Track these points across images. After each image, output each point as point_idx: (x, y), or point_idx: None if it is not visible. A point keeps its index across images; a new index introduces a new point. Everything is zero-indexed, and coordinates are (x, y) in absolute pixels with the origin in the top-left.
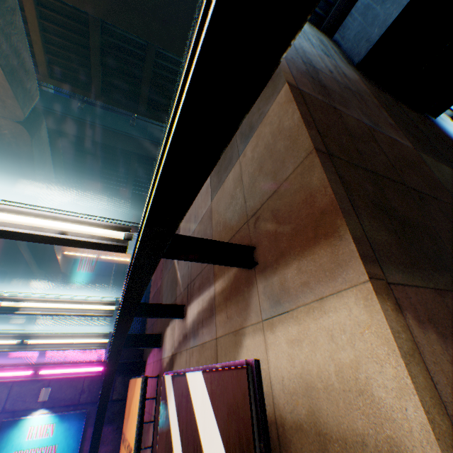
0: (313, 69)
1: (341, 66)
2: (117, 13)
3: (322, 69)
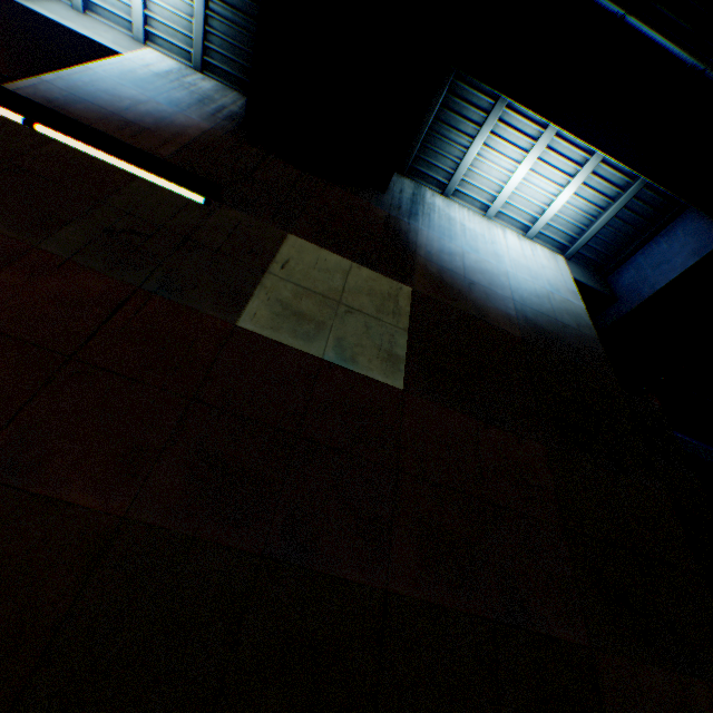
0: (85, 102)
1: (192, 116)
2: (30, 76)
3: (112, 106)
